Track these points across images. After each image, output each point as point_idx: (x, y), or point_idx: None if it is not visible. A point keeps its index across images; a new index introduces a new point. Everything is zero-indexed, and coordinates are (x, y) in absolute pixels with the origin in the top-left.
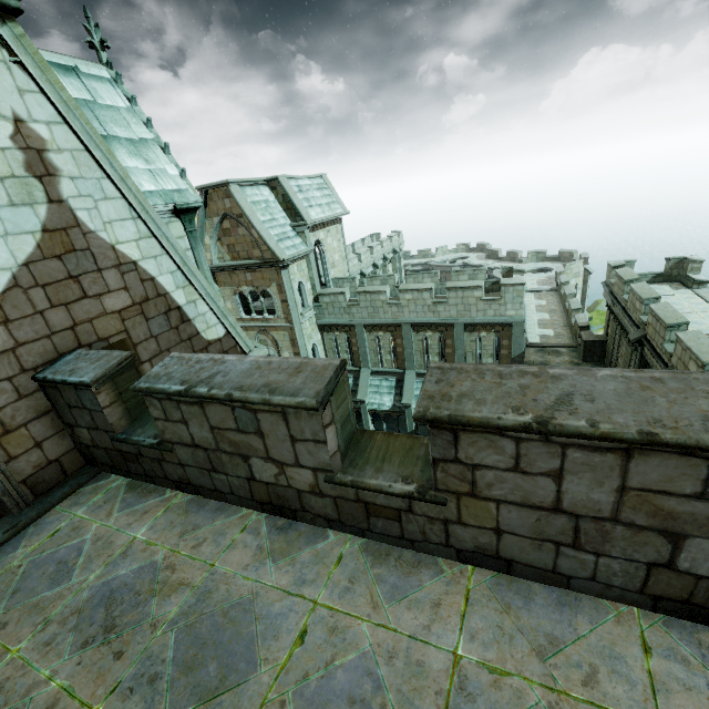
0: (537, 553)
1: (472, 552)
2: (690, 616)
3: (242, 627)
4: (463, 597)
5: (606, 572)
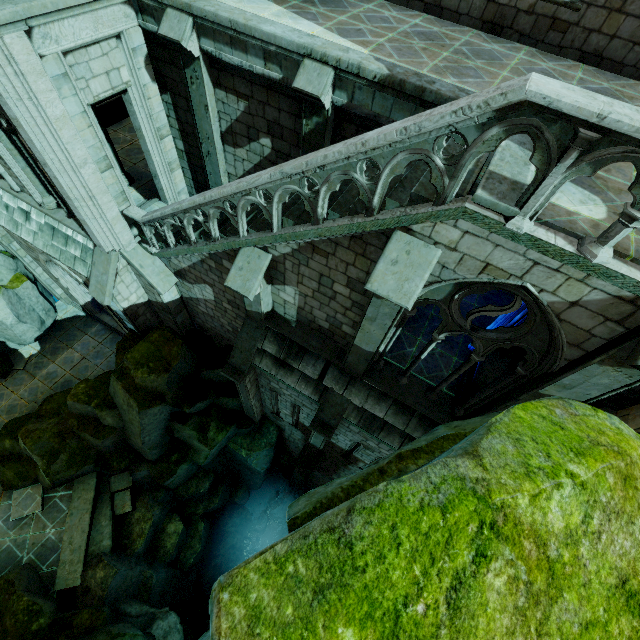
0: (455, 0)
1: (431, 5)
2: (490, 31)
3: (341, 3)
4: (422, 17)
5: (473, 8)
